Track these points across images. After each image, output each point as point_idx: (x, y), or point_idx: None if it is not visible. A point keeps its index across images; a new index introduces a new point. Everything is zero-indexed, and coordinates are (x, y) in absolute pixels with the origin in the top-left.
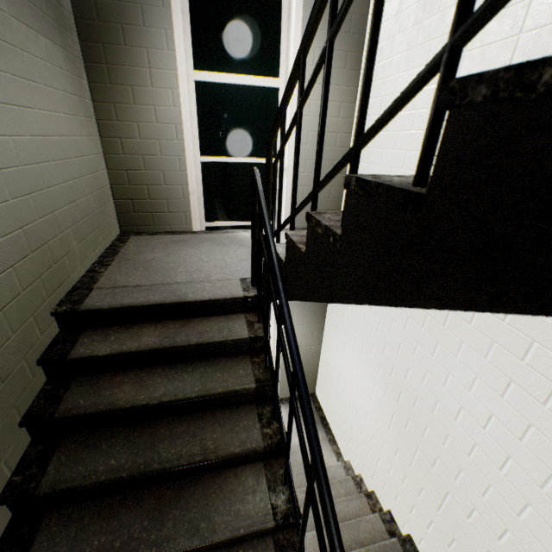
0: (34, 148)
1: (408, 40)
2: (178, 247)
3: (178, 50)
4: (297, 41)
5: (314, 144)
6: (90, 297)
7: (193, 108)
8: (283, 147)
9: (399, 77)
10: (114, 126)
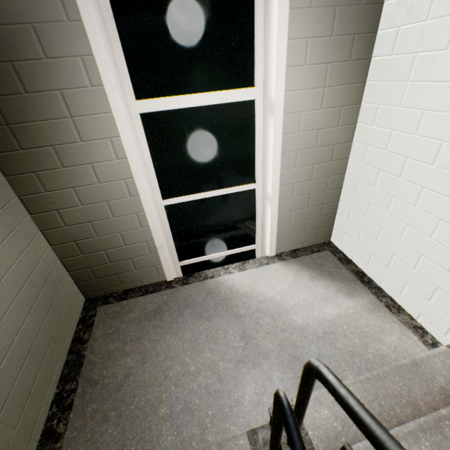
0: None
1: None
2: (155, 333)
3: (107, 83)
4: (283, 33)
5: (304, 163)
6: None
7: (144, 148)
8: None
9: None
10: (43, 198)
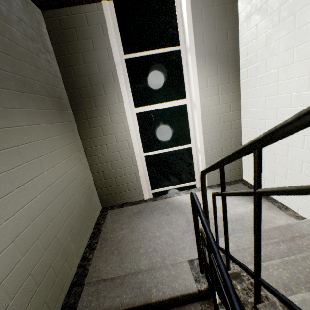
0: (42, 201)
1: (282, 60)
2: (137, 220)
3: (125, 101)
4: (195, 77)
5: (216, 131)
6: (81, 299)
7: (136, 128)
8: (225, 195)
9: (280, 84)
10: (93, 149)
